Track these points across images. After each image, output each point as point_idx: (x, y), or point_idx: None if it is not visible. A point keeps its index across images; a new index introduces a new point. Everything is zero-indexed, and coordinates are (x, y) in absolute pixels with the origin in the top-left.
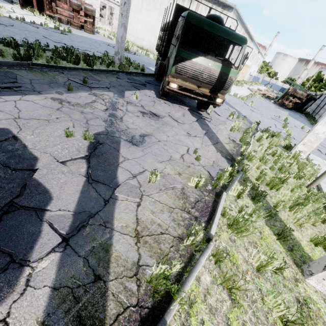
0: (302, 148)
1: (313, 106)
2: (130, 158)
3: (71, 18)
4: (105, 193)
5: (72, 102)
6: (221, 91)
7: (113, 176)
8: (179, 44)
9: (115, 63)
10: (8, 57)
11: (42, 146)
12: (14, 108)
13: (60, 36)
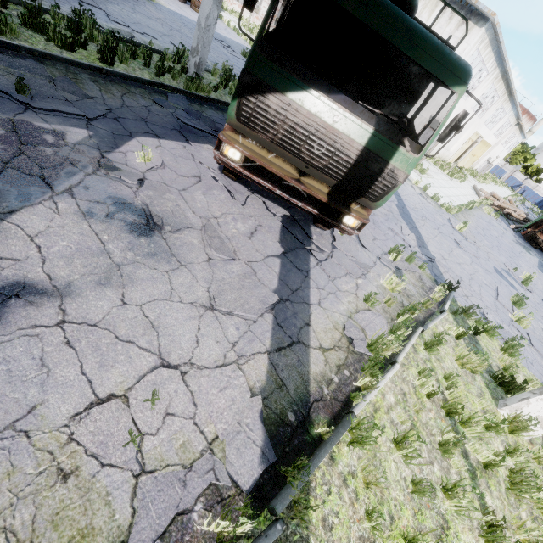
0: (542, 411)
1: None
2: None
3: None
4: None
5: None
6: (362, 199)
7: None
8: (257, 38)
9: (189, 72)
10: None
11: None
12: None
13: None
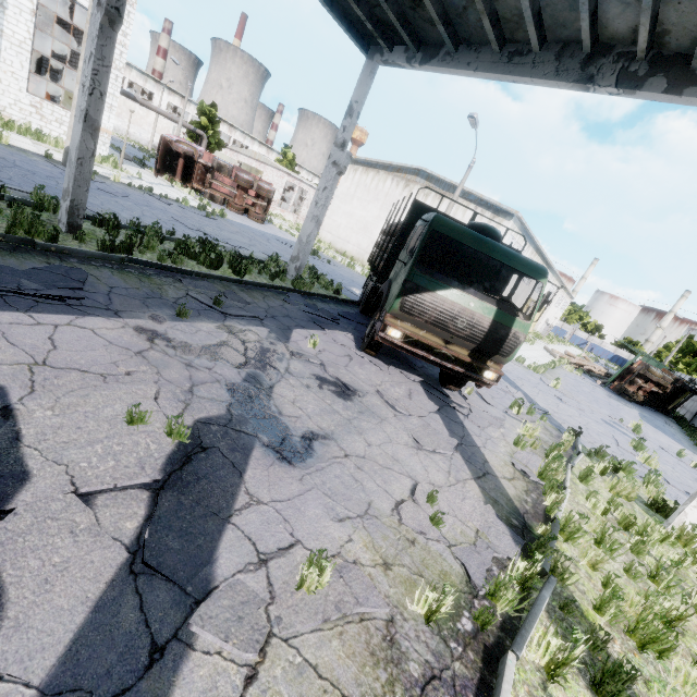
0: None
1: (690, 403)
2: (266, 498)
3: (231, 197)
4: (163, 616)
5: (176, 341)
6: (495, 357)
7: (206, 555)
8: (414, 263)
9: (288, 274)
10: (91, 244)
11: (59, 442)
12: (44, 341)
13: (203, 221)
